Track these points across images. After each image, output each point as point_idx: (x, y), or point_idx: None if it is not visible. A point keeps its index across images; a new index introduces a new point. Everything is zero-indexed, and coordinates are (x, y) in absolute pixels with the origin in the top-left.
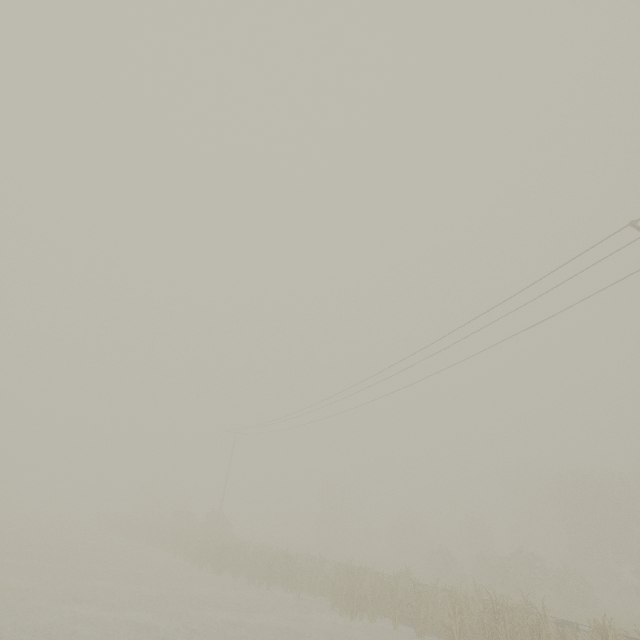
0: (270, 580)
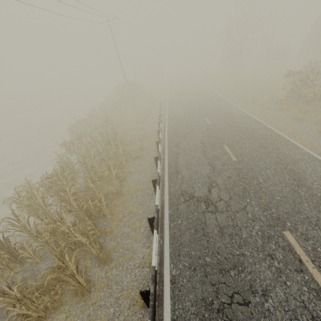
0: (69, 152)
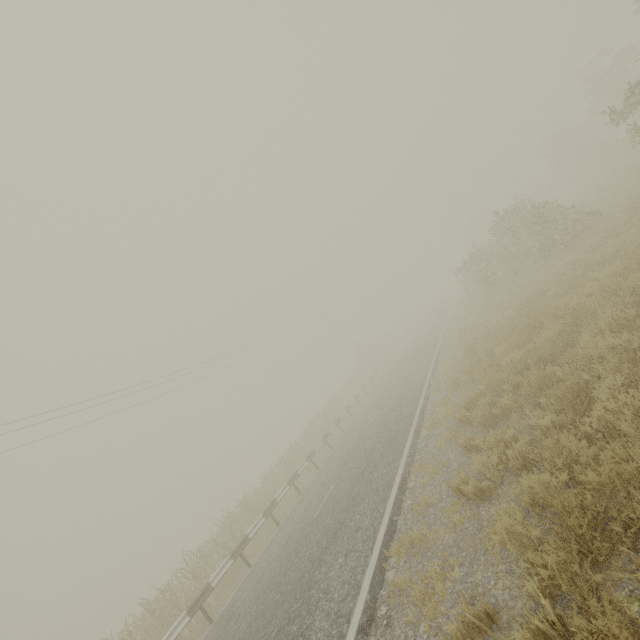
0: None
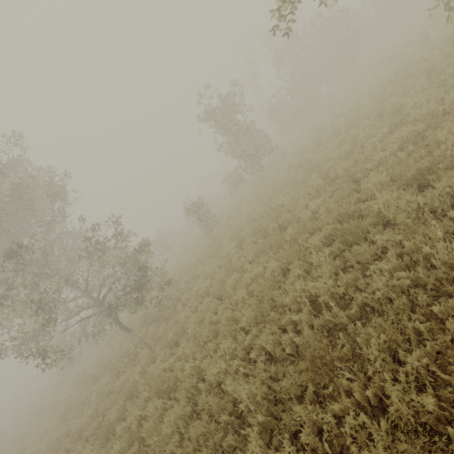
0: None
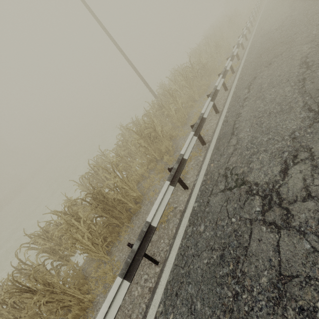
0: None
